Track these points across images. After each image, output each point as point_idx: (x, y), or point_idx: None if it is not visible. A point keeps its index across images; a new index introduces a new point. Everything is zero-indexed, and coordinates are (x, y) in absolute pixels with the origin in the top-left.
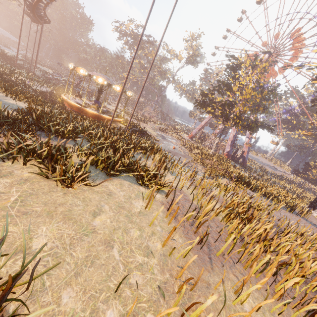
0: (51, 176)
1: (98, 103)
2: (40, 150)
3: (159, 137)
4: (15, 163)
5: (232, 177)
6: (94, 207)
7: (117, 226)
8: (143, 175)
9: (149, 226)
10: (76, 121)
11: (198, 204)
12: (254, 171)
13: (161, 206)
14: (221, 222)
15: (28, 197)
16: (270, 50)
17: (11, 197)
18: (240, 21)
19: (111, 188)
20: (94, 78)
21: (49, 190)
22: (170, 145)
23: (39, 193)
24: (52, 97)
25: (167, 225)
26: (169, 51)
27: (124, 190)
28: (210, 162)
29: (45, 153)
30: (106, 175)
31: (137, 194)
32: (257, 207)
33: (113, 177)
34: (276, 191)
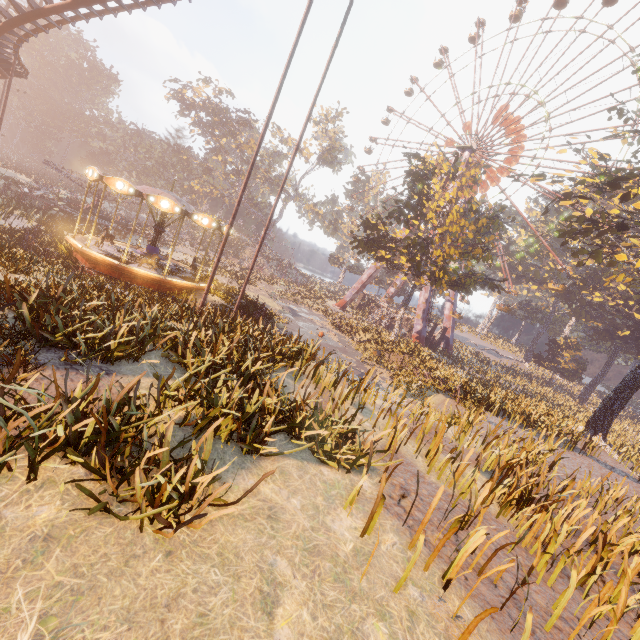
0: (116, 500)
1: (157, 252)
2: (75, 424)
3: (286, 314)
4: (0, 481)
5: (454, 390)
6: (256, 578)
7: (332, 625)
8: (321, 434)
9: (393, 593)
10: (121, 304)
11: (441, 481)
12: (470, 364)
13: (385, 513)
14: (497, 517)
15: (73, 611)
16: (470, 144)
17: (17, 632)
18: (412, 92)
19: (267, 495)
20: (150, 200)
21: (124, 556)
22: (311, 329)
23: (101, 581)
24: (38, 240)
25: (421, 571)
26: (285, 140)
27: (297, 491)
28: (396, 357)
29: (88, 431)
30: (242, 452)
31: (327, 494)
32: (534, 458)
33: (257, 453)
34: (536, 410)
